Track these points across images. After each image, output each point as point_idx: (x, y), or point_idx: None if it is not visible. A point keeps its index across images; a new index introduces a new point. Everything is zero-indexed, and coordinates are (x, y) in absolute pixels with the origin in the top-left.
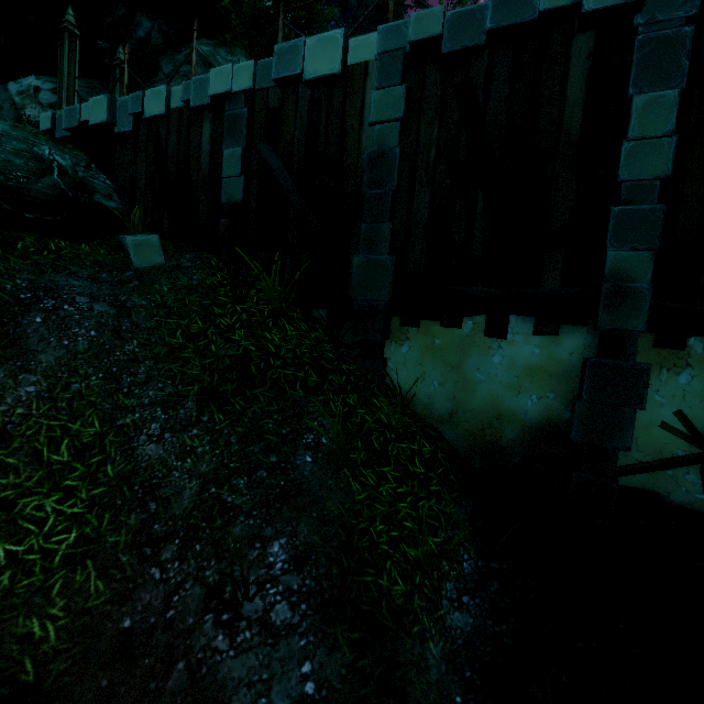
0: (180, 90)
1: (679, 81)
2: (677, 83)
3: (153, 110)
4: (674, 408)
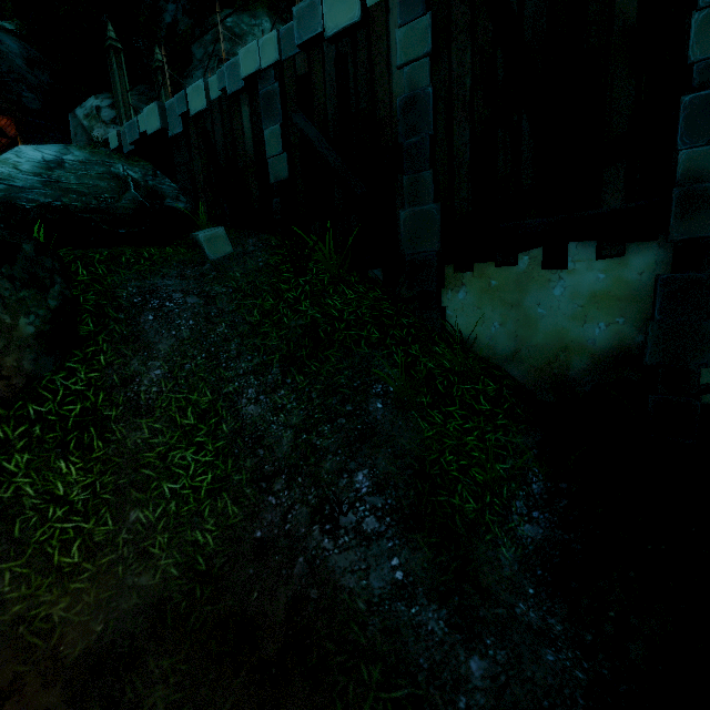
0: (216, 80)
1: None
2: None
3: (196, 106)
4: None
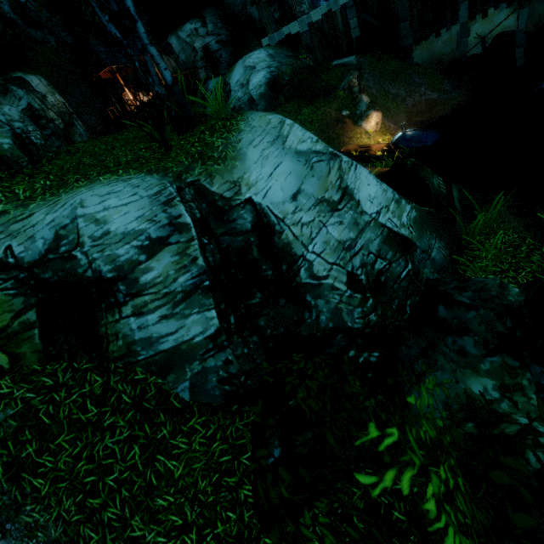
0: (324, 7)
1: None
2: None
3: (316, 18)
4: (475, 33)
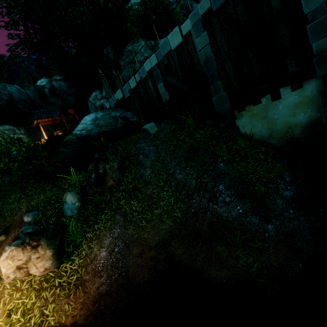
0: (137, 75)
1: None
2: None
3: (133, 86)
4: None
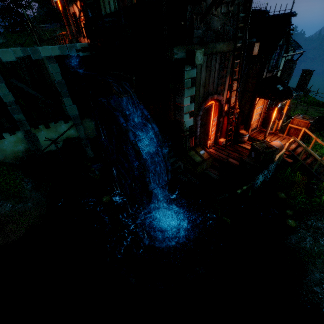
0: None
1: (3, 81)
2: (2, 81)
3: None
4: (45, 137)
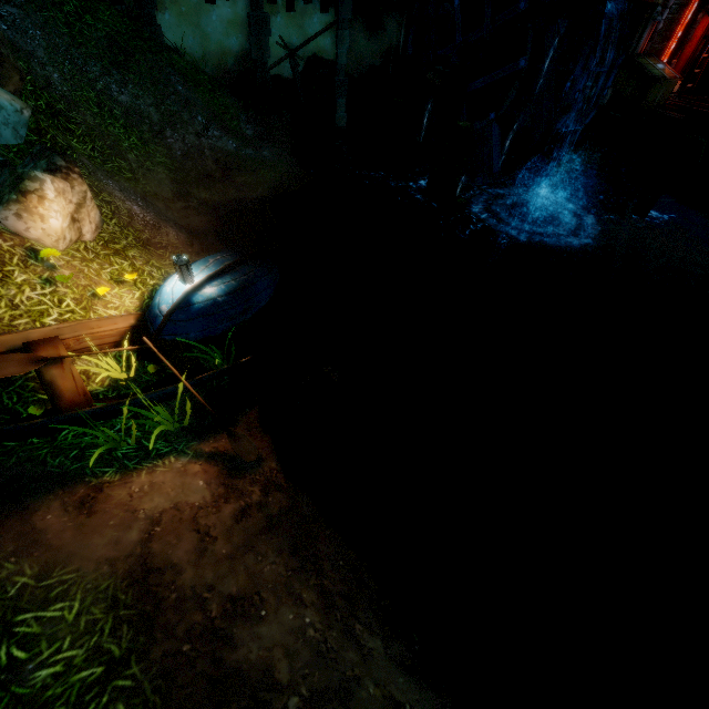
0: None
1: None
2: None
3: None
4: (279, 35)
